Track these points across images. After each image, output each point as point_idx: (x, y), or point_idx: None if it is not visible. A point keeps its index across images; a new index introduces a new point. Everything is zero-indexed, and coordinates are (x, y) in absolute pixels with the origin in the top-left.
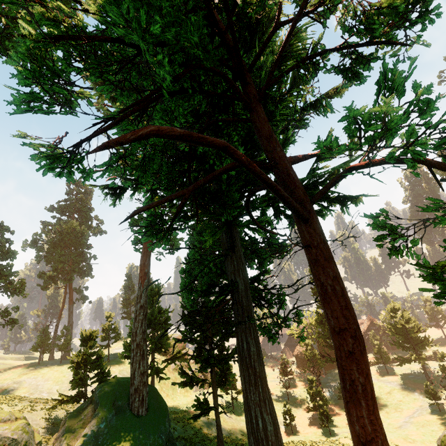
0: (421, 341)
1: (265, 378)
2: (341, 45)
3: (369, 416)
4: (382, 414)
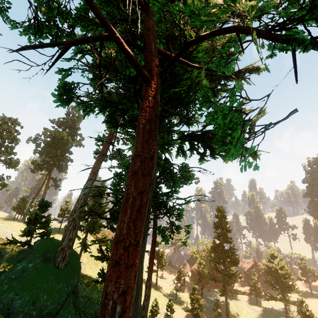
0: (288, 286)
1: (142, 257)
2: None
3: (129, 222)
4: None
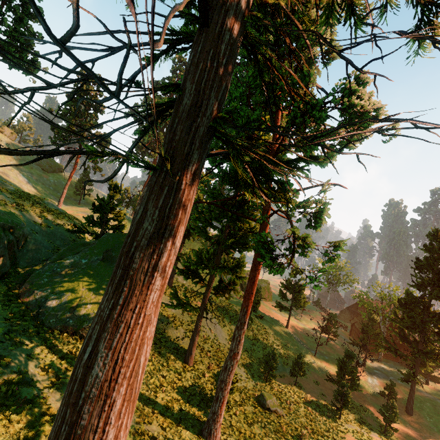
0: None
1: (146, 289)
2: None
3: None
4: None
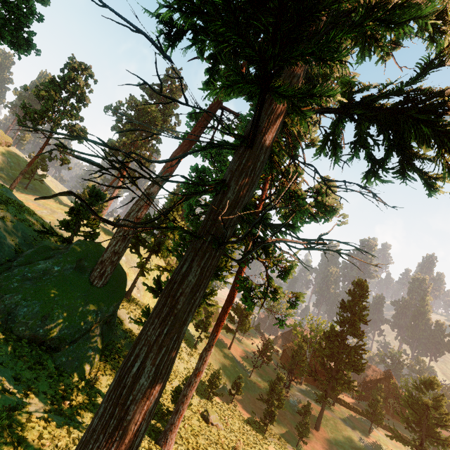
0: (438, 438)
1: (183, 323)
2: None
3: None
4: None
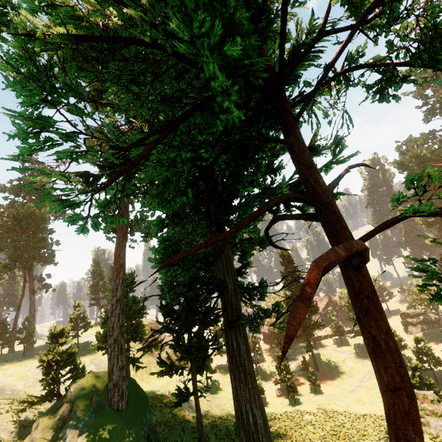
0: None
1: (254, 374)
2: (378, 62)
3: None
4: (337, 381)
